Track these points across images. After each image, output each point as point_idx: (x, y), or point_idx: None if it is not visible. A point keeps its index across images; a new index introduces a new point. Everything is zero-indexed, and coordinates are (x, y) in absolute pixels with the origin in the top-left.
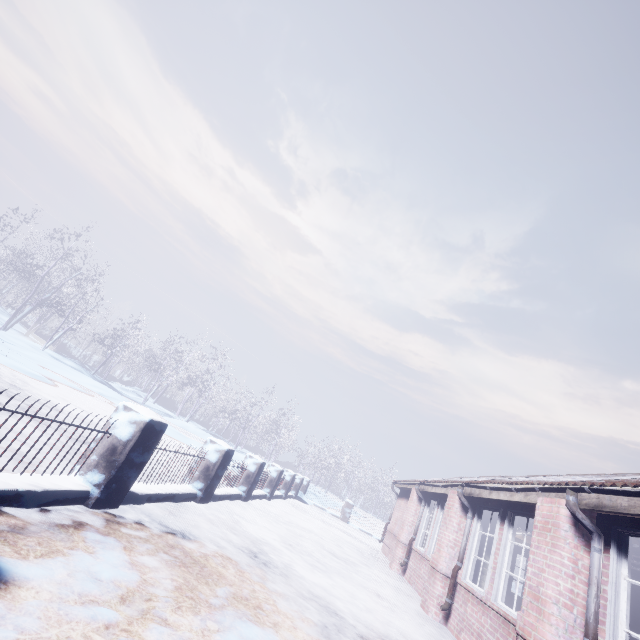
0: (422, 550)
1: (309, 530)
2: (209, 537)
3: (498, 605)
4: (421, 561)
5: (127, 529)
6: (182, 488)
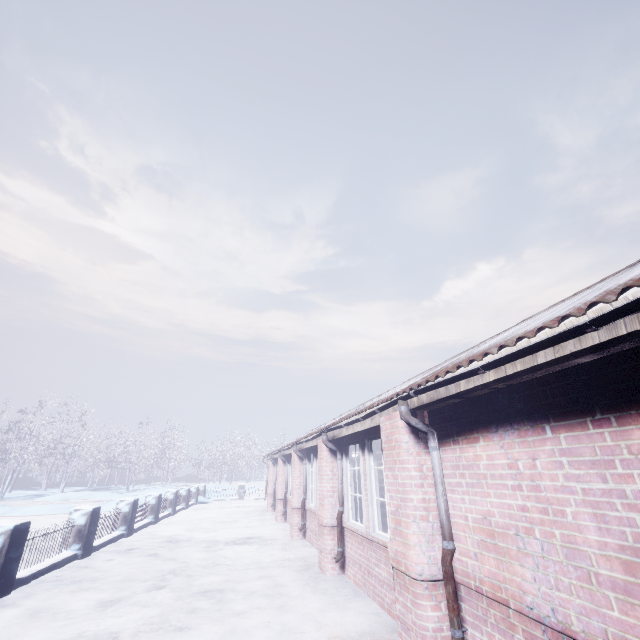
0: None
1: (207, 518)
2: (143, 546)
3: None
4: None
5: (104, 558)
6: (114, 534)
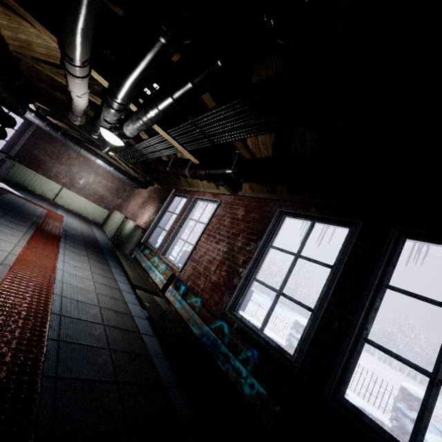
0: None
1: None
2: None
3: None
4: None
5: None
6: None
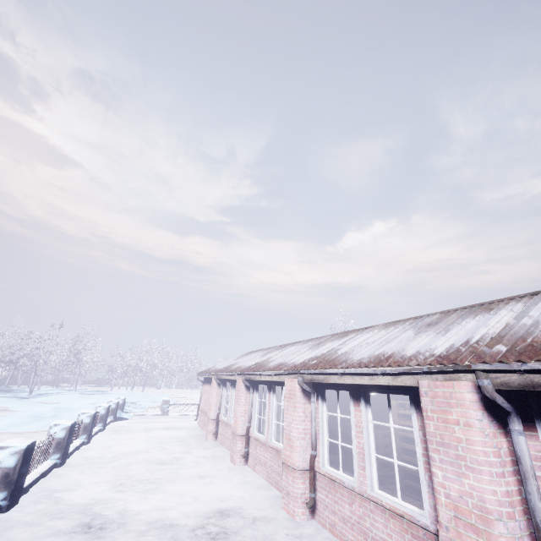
0: (226, 419)
1: (135, 451)
2: None
3: (273, 444)
4: (226, 427)
5: None
6: None
